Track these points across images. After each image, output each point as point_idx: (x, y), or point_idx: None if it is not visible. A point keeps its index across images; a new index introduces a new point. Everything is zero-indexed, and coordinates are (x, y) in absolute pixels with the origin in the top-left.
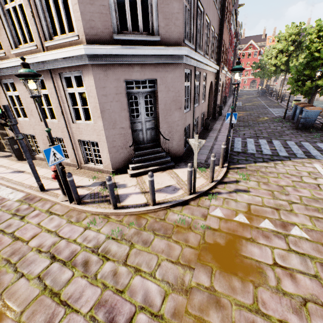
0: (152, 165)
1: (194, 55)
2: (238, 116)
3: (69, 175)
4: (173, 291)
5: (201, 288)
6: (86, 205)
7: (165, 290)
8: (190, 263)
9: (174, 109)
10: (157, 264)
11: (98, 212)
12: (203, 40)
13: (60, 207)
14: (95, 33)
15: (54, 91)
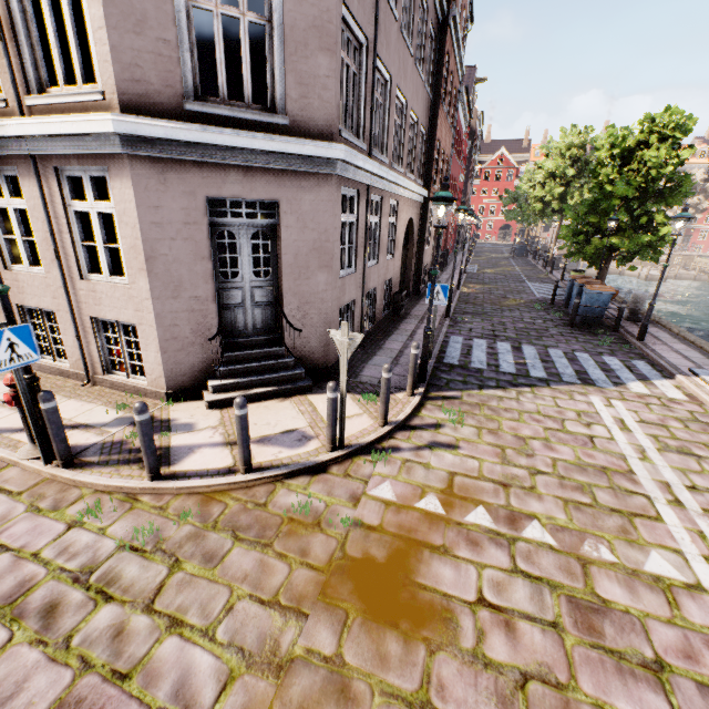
0: (261, 383)
1: (363, 163)
2: (467, 294)
3: (47, 398)
4: (250, 670)
5: (313, 660)
6: (84, 470)
7: (230, 669)
8: (302, 604)
9: (317, 267)
10: (225, 608)
11: (112, 487)
12: (389, 136)
13: (18, 474)
14: (143, 92)
15: (42, 204)
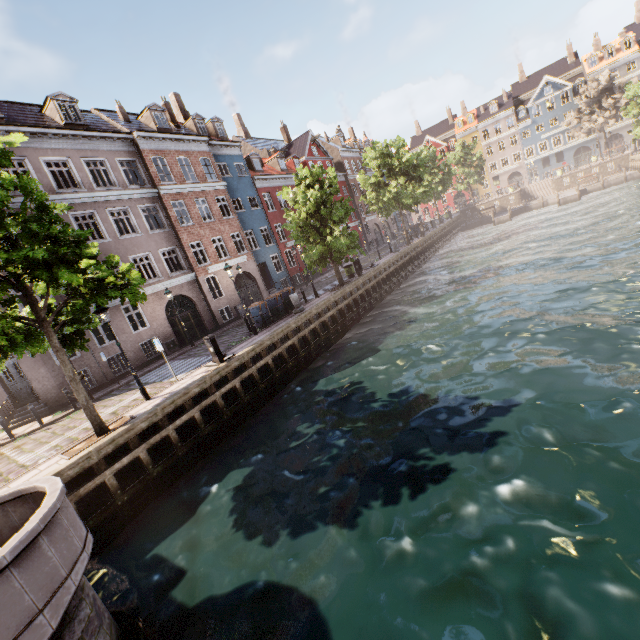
0: (30, 417)
1: None
2: None
3: None
4: None
5: None
6: None
7: None
8: None
9: (39, 367)
10: None
11: None
12: None
13: None
14: None
15: None
